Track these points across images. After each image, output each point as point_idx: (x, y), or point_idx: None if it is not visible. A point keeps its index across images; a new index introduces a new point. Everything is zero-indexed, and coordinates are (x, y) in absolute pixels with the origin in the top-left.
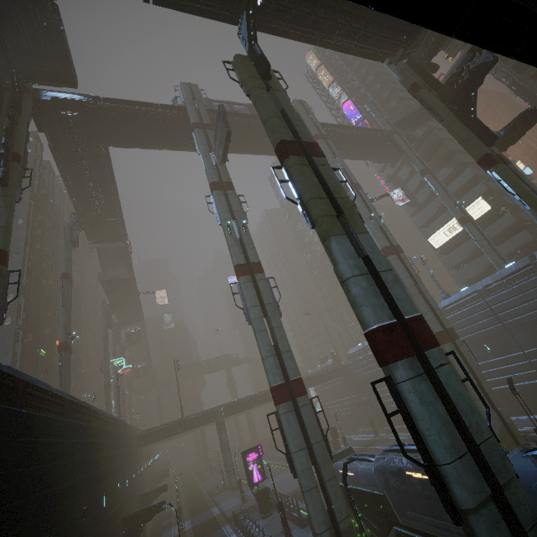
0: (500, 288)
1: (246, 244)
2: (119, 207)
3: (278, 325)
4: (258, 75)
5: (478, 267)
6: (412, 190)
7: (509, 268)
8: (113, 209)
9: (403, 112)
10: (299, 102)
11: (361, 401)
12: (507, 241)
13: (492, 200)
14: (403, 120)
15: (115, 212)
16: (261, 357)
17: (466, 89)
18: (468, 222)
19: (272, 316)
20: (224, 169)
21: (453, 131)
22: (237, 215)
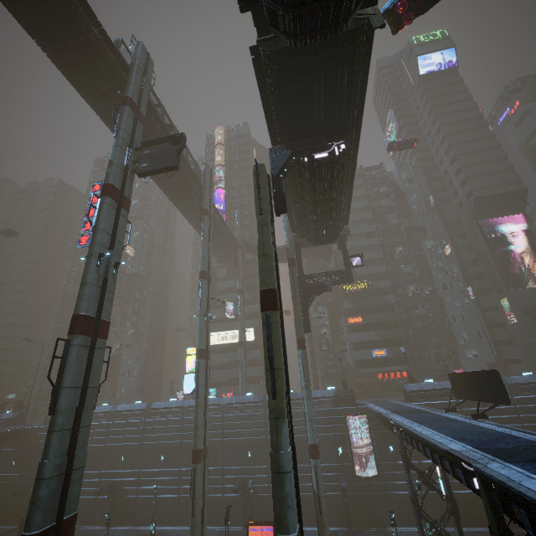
0: (237, 409)
1: (107, 290)
2: None
3: (88, 423)
4: (274, 205)
5: (223, 376)
6: (218, 290)
7: (250, 398)
8: None
9: (253, 239)
10: (210, 171)
11: (20, 483)
12: (249, 368)
13: (257, 335)
14: (249, 244)
15: None
16: (38, 475)
17: (313, 290)
18: (244, 347)
19: (87, 408)
20: (131, 180)
21: (297, 309)
22: (116, 245)
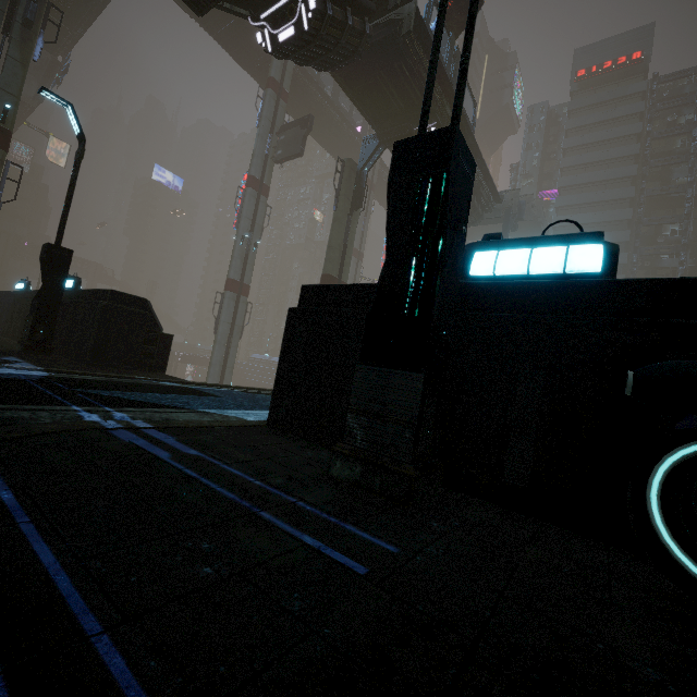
0: None
1: (248, 263)
2: (88, 22)
3: (235, 345)
4: (351, 201)
5: None
6: None
7: None
8: (79, 20)
9: None
10: None
11: None
12: None
13: None
14: None
15: (78, 24)
16: (210, 362)
17: None
18: None
19: (235, 336)
20: (271, 167)
21: None
22: (256, 228)
